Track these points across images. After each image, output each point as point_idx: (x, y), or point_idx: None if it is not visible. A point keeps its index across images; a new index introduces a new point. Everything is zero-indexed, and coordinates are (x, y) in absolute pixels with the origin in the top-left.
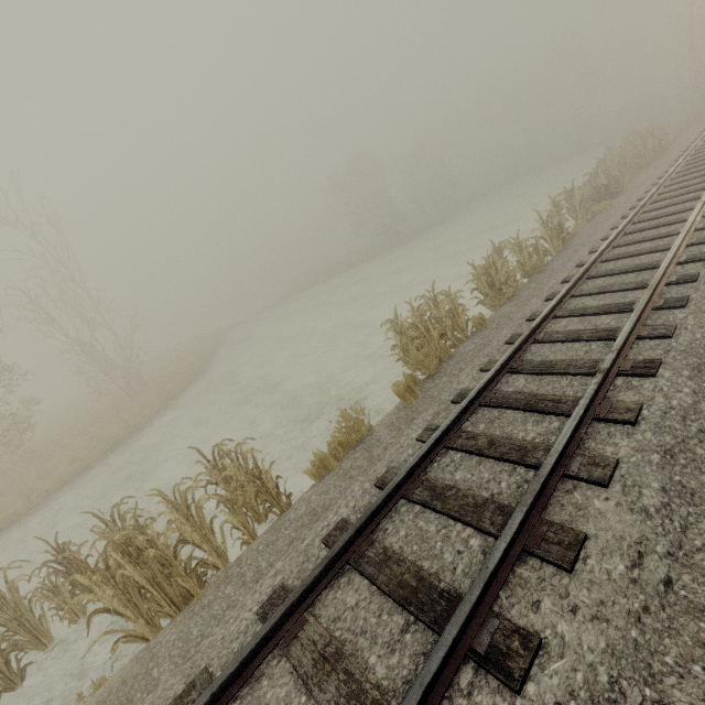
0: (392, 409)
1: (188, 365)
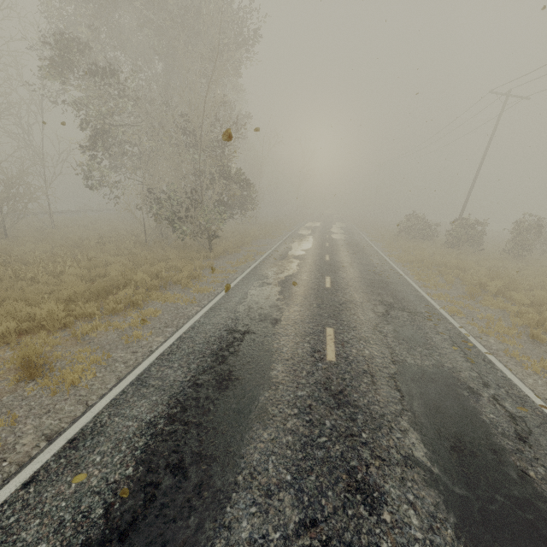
0: None
1: None
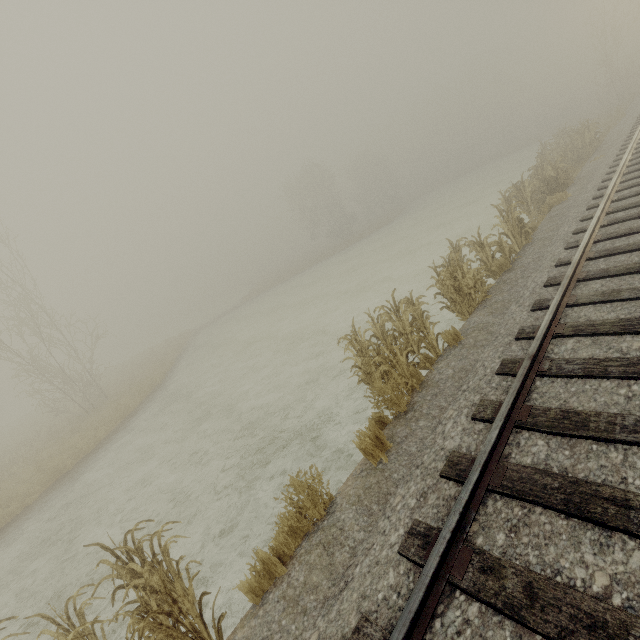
0: (358, 466)
1: (149, 375)
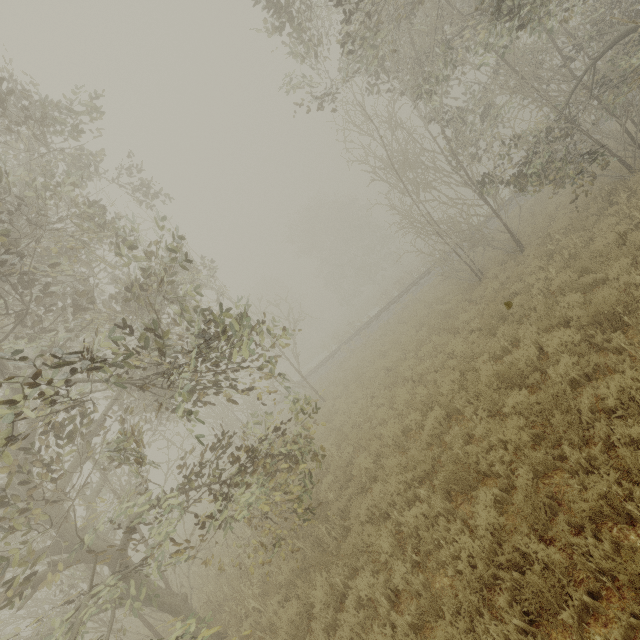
0: None
1: None
